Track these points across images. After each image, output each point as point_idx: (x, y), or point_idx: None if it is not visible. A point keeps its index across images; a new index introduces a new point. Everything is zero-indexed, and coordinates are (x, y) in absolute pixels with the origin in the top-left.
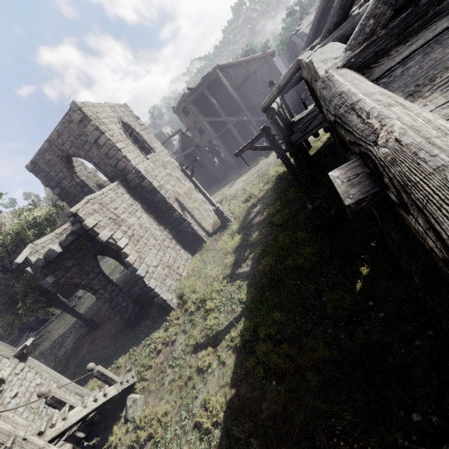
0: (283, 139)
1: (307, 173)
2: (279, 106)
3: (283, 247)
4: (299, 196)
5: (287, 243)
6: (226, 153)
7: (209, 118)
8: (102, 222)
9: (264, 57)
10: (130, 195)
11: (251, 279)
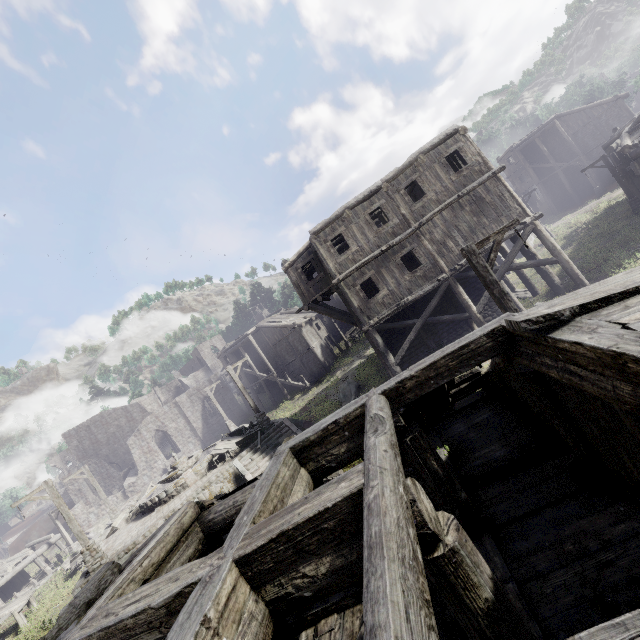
0: (616, 167)
1: (635, 191)
2: (618, 146)
3: (603, 230)
4: (625, 208)
5: (607, 227)
6: (547, 199)
7: (535, 165)
8: None
9: (613, 101)
10: None
11: (576, 246)
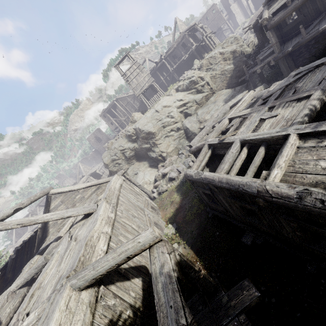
0: None
1: None
2: None
3: None
4: None
5: None
6: None
7: None
8: (233, 10)
9: None
10: (237, 5)
11: None
